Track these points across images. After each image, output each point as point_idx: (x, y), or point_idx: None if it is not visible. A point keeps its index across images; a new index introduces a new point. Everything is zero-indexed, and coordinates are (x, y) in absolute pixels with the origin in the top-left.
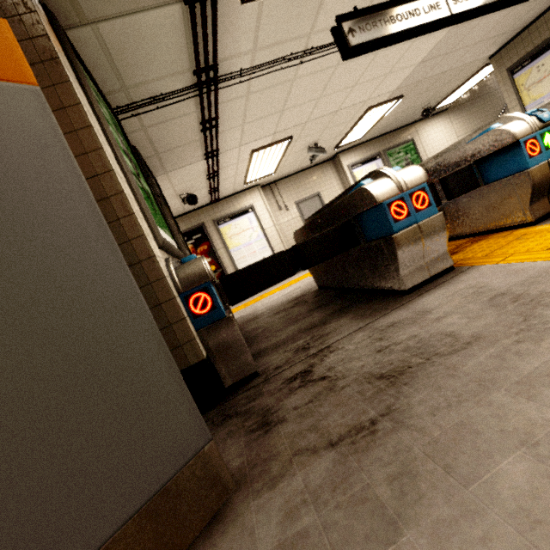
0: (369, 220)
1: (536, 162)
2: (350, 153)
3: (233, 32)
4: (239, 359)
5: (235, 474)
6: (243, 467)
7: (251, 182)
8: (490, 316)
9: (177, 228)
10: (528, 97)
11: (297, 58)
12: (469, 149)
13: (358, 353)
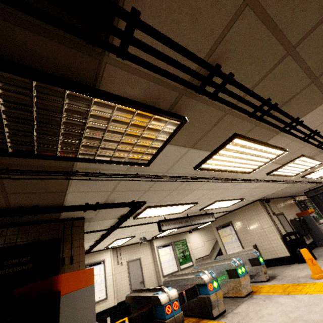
0: (159, 309)
1: (212, 293)
2: (158, 240)
3: (128, 221)
4: None
5: None
6: None
7: (108, 247)
8: None
9: None
10: (223, 240)
11: (145, 224)
12: (194, 279)
13: None
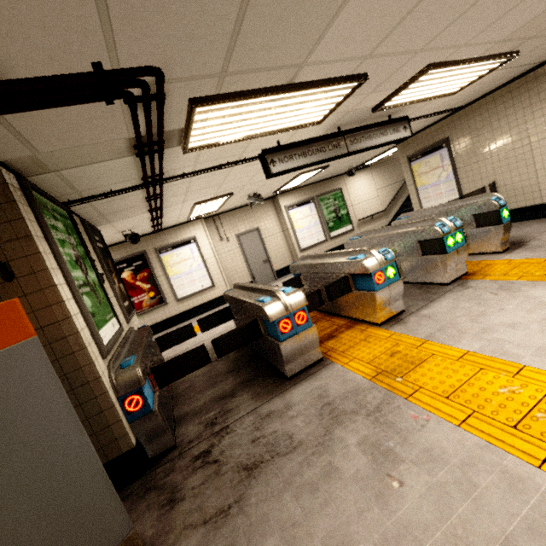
0: (268, 324)
1: (381, 287)
2: (287, 195)
3: (177, 160)
4: (161, 438)
5: (147, 542)
6: (153, 537)
7: (194, 218)
8: (314, 425)
9: (118, 276)
10: (419, 182)
11: (233, 164)
12: (346, 266)
13: (242, 440)
